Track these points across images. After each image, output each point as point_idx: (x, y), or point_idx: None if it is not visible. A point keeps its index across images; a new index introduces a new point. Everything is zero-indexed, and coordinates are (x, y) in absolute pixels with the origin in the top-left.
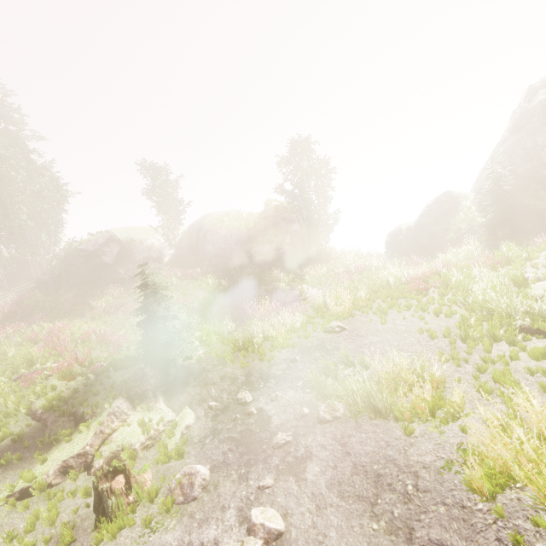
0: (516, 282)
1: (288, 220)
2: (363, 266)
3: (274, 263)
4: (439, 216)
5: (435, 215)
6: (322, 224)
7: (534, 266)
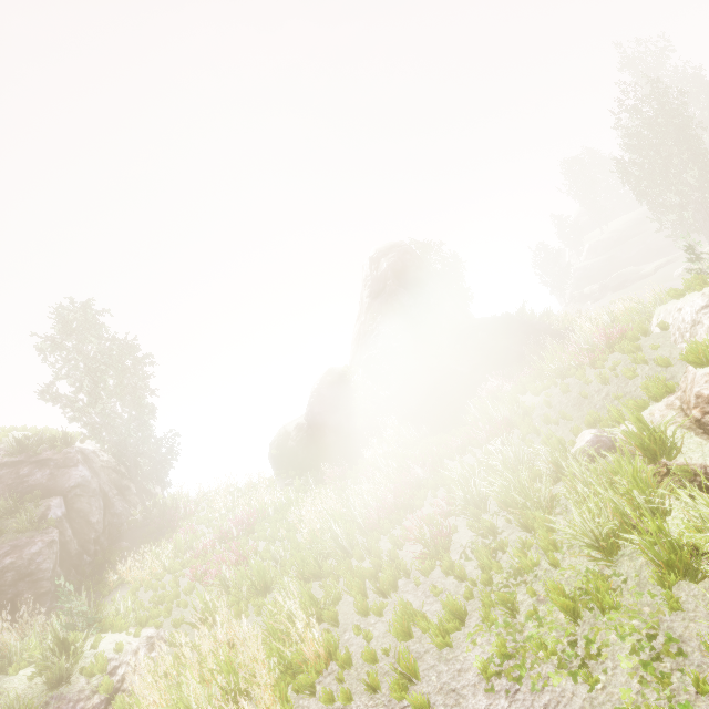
0: (646, 448)
1: (57, 463)
2: (252, 513)
3: (7, 593)
4: (334, 400)
5: (328, 400)
6: (150, 454)
7: (548, 421)
